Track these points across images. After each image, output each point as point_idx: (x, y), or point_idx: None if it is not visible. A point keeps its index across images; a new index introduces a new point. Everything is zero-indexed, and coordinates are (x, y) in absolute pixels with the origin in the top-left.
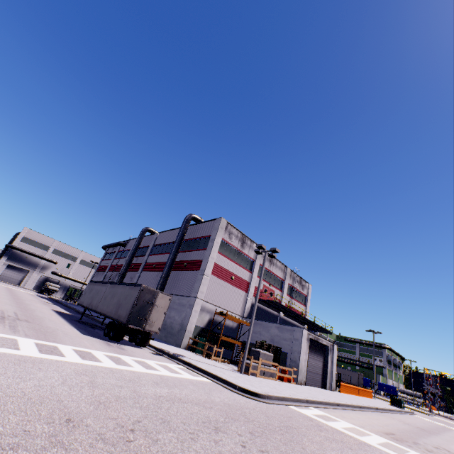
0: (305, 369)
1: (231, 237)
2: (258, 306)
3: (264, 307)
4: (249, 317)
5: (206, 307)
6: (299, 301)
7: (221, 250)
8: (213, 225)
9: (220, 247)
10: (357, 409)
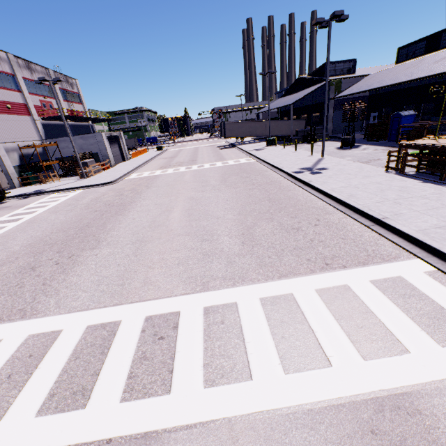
0: (112, 157)
1: None
2: (48, 124)
3: (53, 122)
4: (47, 137)
5: (9, 147)
6: (75, 102)
7: None
8: None
9: None
10: (146, 164)
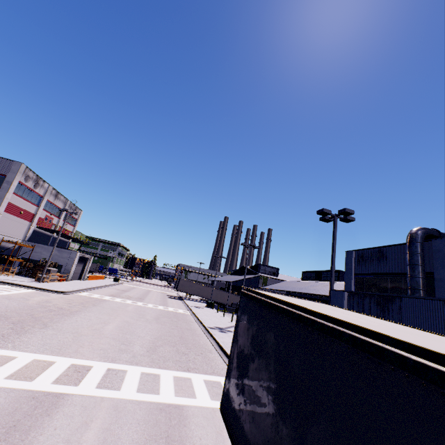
0: (73, 273)
1: (27, 180)
2: (38, 231)
3: (43, 231)
4: (29, 240)
5: None
6: (70, 223)
7: (16, 190)
8: (9, 166)
9: (16, 188)
10: (99, 288)
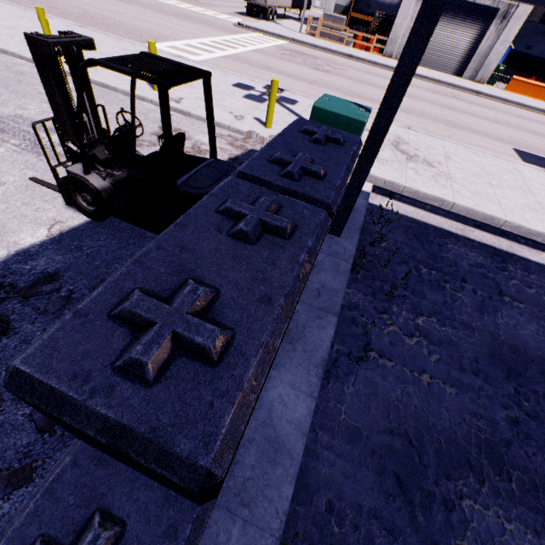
0: None
1: None
2: None
3: None
4: None
5: None
6: None
7: None
8: None
9: None
10: (386, 69)
